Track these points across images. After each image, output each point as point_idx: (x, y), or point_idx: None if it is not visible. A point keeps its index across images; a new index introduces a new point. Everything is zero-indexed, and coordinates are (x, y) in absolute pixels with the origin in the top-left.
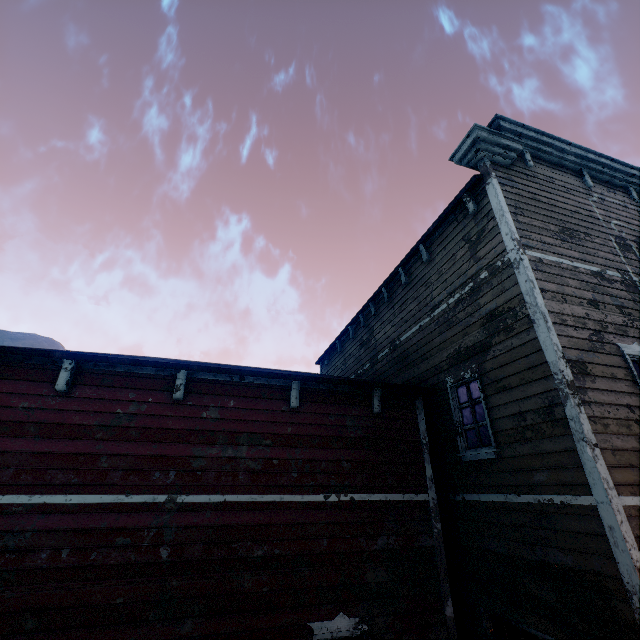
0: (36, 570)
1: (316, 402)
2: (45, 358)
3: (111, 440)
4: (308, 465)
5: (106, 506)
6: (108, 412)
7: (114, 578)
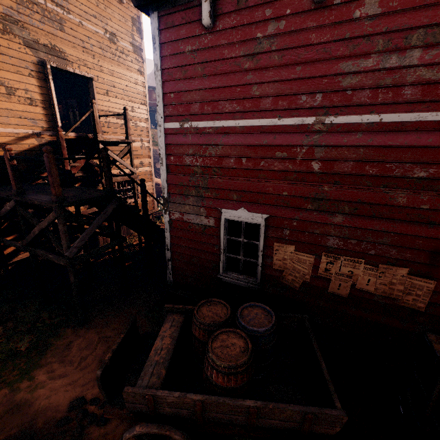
0: (230, 169)
1: None
2: None
3: (257, 69)
4: None
5: (264, 128)
6: (249, 40)
7: (278, 179)
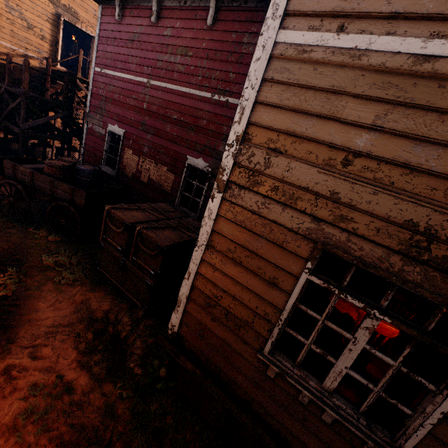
0: (116, 101)
1: (227, 21)
2: (114, 1)
3: (132, 48)
4: (208, 73)
5: (130, 81)
6: (132, 32)
7: (132, 111)
